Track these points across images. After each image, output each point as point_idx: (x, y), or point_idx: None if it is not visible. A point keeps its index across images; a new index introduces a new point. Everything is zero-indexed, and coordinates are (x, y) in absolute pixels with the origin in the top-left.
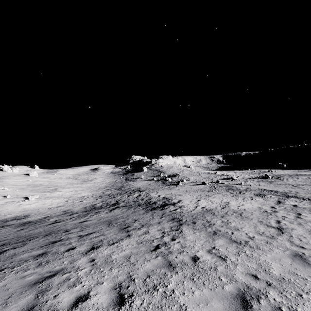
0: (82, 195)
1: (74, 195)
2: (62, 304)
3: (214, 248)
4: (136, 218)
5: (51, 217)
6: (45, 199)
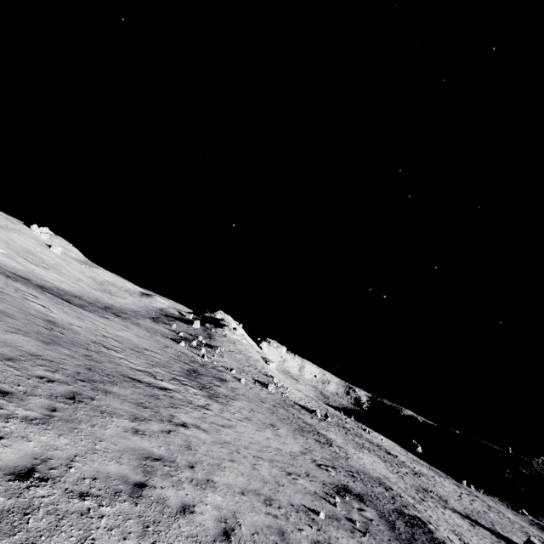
0: (54, 282)
1: (45, 277)
2: None
3: None
4: None
5: None
6: (5, 257)
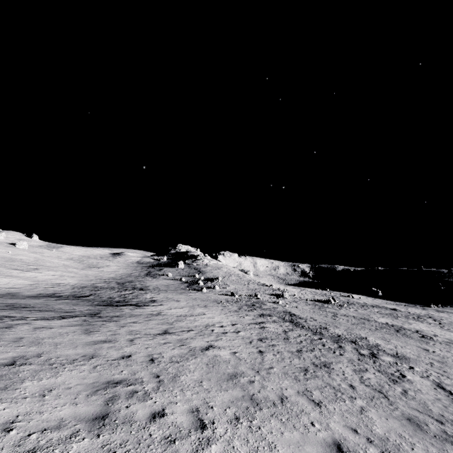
0: (62, 282)
1: (50, 280)
2: None
3: (52, 328)
4: (57, 306)
5: None
6: (4, 278)
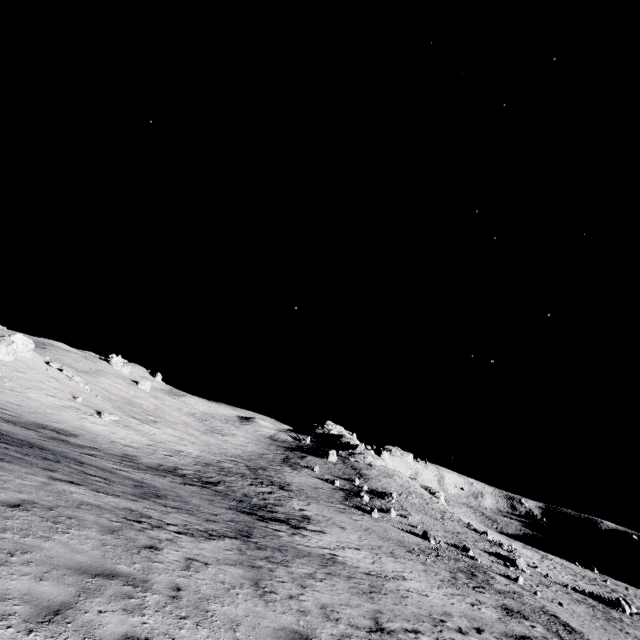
0: (182, 449)
1: (170, 442)
2: None
3: (207, 563)
4: (192, 502)
5: (98, 450)
6: (122, 428)
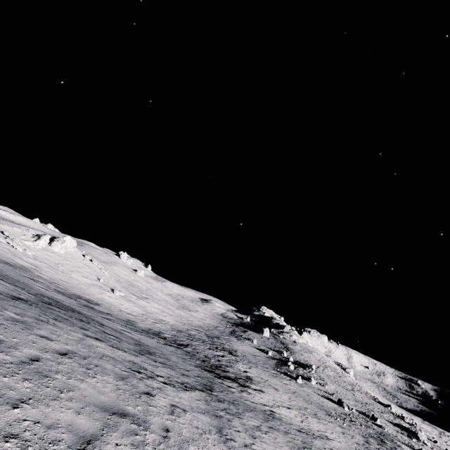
0: (164, 319)
1: (155, 313)
2: (37, 332)
3: (185, 410)
4: (172, 359)
5: (112, 316)
6: (126, 301)
